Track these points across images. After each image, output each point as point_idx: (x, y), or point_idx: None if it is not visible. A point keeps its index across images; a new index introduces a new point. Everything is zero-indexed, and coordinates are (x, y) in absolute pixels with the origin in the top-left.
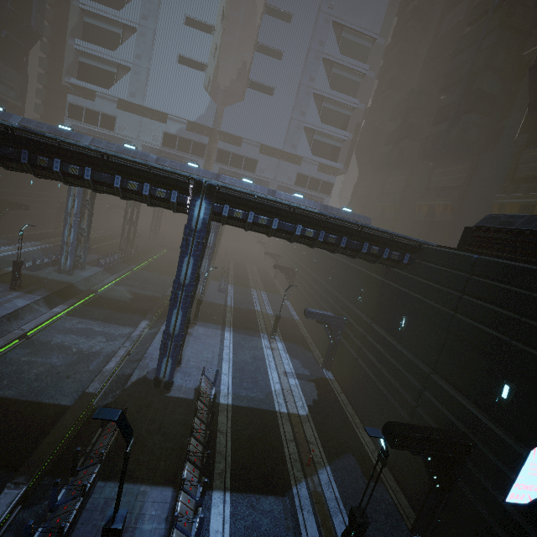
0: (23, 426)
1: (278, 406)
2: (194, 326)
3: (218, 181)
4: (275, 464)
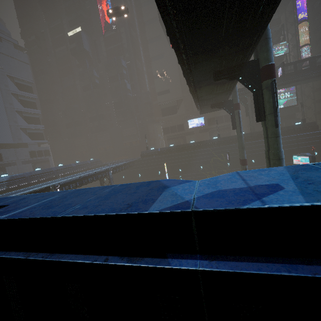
0: None
1: None
2: None
3: (56, 170)
4: None
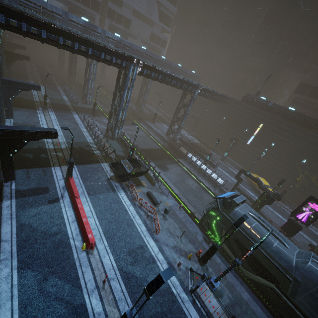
0: (160, 153)
1: (195, 142)
2: (154, 123)
3: (157, 59)
4: (204, 151)
